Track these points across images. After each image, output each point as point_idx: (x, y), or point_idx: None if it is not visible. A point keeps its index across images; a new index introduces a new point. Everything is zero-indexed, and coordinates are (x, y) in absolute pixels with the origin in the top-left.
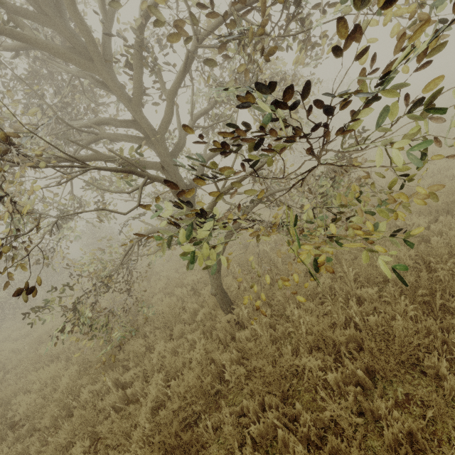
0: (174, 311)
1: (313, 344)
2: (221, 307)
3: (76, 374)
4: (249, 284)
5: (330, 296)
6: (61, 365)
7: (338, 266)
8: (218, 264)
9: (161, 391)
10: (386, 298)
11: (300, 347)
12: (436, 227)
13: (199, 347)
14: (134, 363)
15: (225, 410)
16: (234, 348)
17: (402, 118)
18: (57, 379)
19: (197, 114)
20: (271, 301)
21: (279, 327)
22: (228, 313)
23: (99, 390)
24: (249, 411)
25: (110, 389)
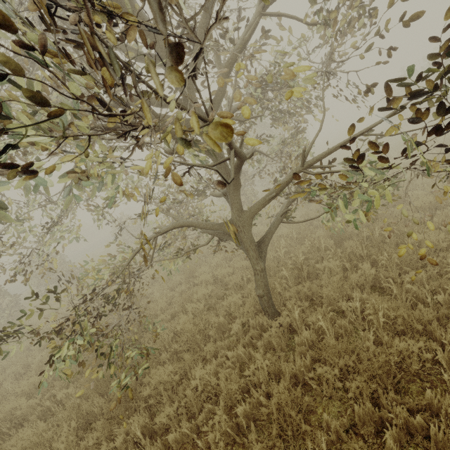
0: (199, 327)
1: (396, 330)
2: (266, 311)
3: (73, 433)
4: (281, 287)
5: (371, 288)
6: (45, 425)
7: (374, 257)
8: (264, 260)
9: (226, 424)
10: (449, 274)
11: (384, 335)
12: (438, 219)
13: (260, 358)
14: (165, 399)
15: (333, 424)
16: (299, 354)
17: (343, 151)
18: (40, 449)
19: (233, 106)
20: (323, 297)
21: (340, 322)
22: (273, 317)
23: (120, 448)
24: (360, 419)
25: (141, 442)
